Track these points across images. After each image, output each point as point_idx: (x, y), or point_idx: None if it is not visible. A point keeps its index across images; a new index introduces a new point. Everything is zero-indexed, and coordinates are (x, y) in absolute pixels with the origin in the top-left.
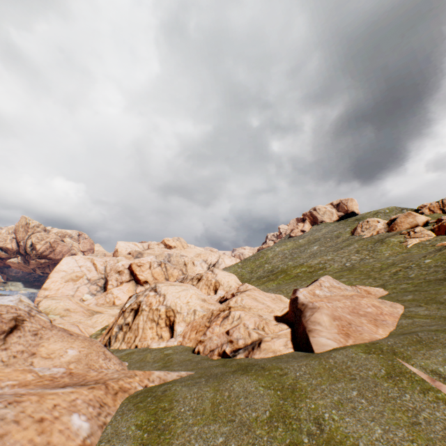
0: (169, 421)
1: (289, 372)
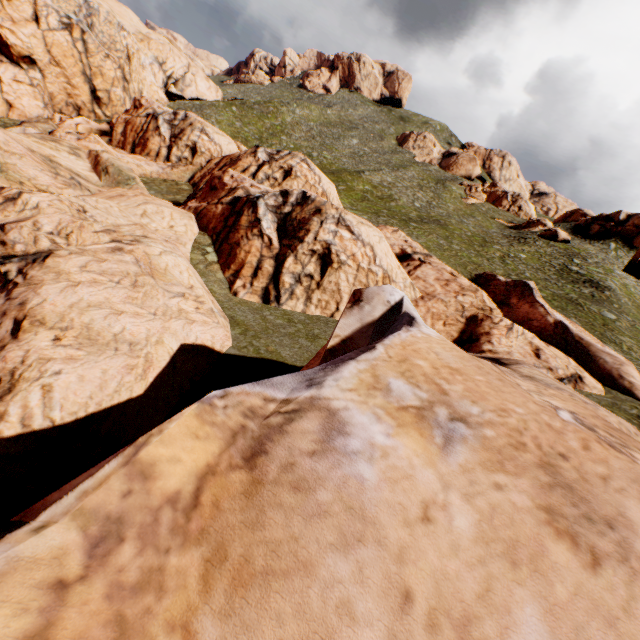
0: None
1: None
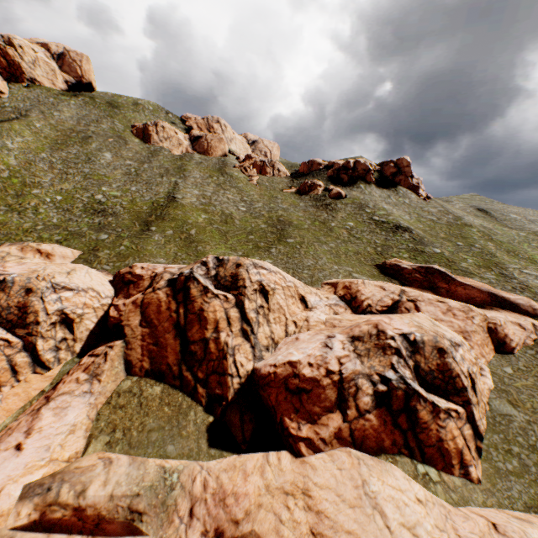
0: None
1: None
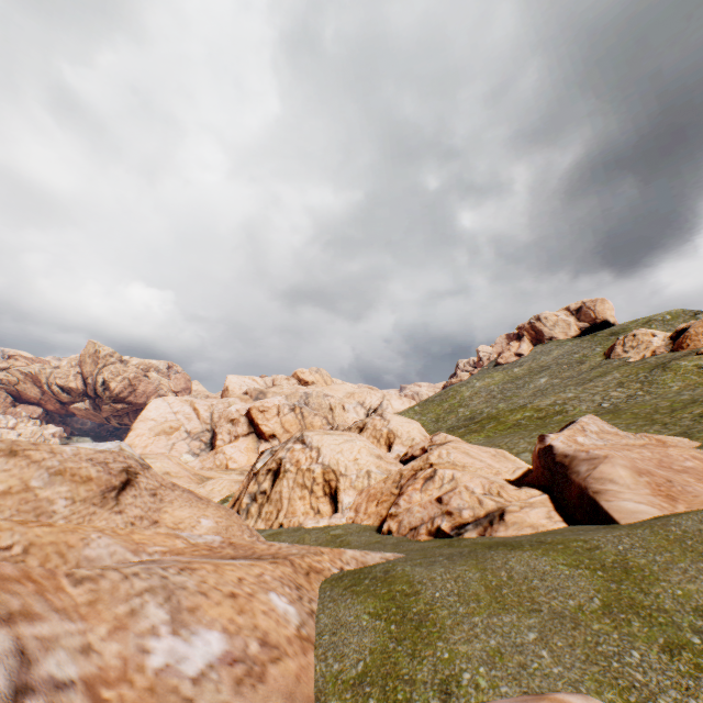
0: (424, 610)
1: (602, 545)
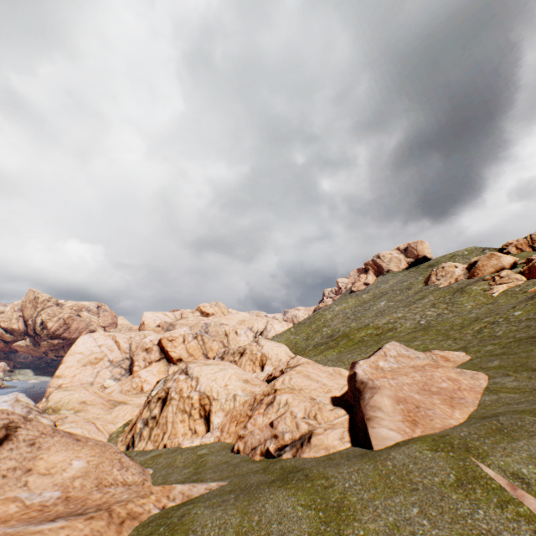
0: None
1: (336, 482)
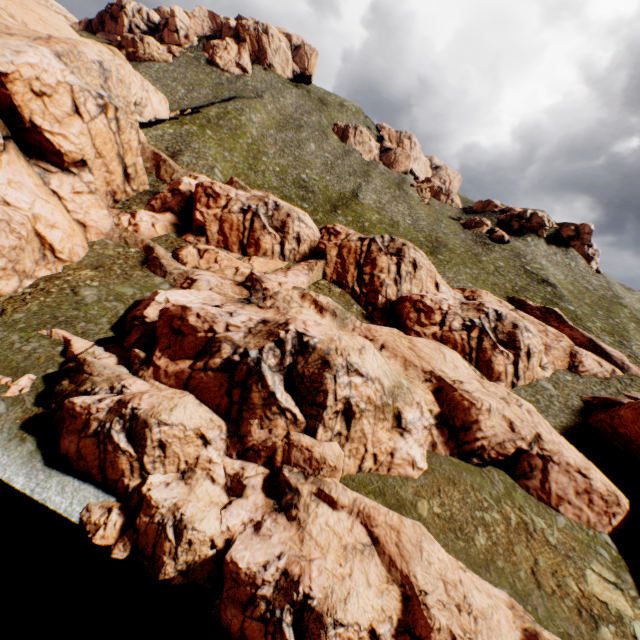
0: None
1: None
